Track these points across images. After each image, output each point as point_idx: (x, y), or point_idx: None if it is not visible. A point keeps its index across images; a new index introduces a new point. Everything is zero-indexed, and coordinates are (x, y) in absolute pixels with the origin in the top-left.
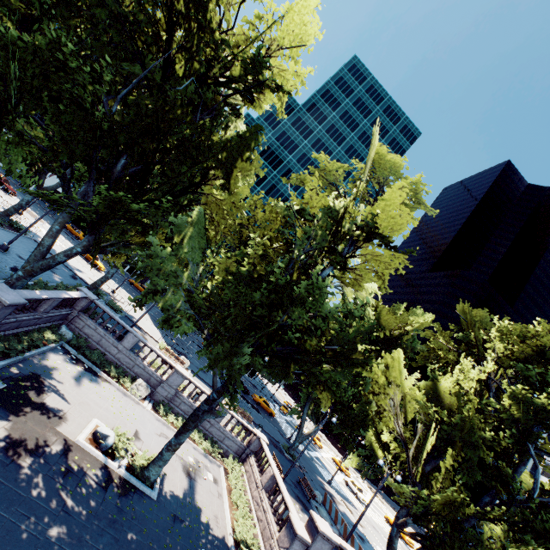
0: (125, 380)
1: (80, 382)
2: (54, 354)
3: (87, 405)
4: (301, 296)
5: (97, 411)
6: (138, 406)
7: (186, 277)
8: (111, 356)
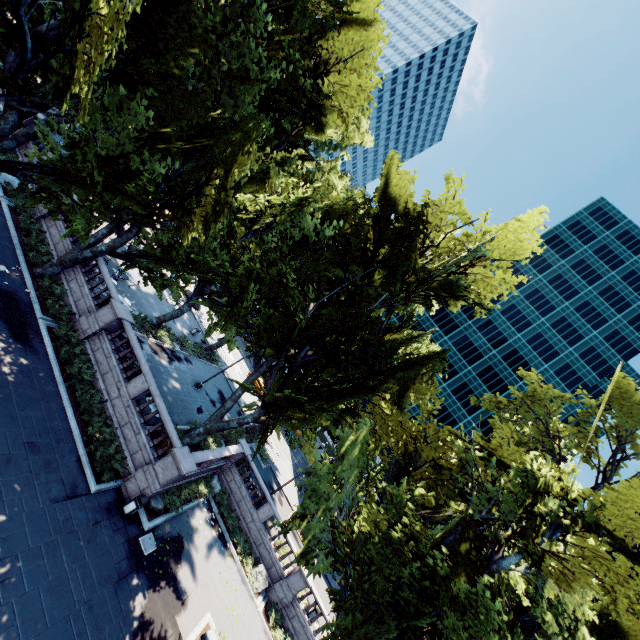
0: (248, 559)
1: (210, 553)
2: (200, 510)
3: (207, 588)
4: (465, 596)
5: (213, 600)
6: (251, 601)
7: (333, 502)
8: (244, 522)
